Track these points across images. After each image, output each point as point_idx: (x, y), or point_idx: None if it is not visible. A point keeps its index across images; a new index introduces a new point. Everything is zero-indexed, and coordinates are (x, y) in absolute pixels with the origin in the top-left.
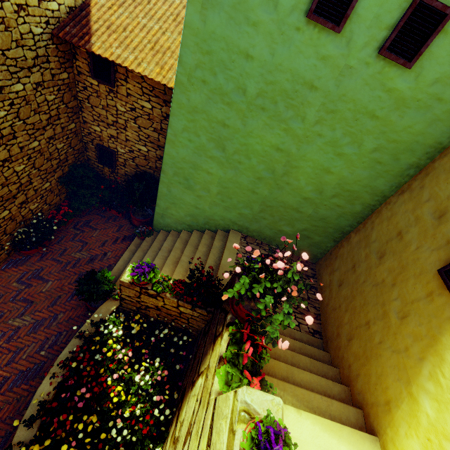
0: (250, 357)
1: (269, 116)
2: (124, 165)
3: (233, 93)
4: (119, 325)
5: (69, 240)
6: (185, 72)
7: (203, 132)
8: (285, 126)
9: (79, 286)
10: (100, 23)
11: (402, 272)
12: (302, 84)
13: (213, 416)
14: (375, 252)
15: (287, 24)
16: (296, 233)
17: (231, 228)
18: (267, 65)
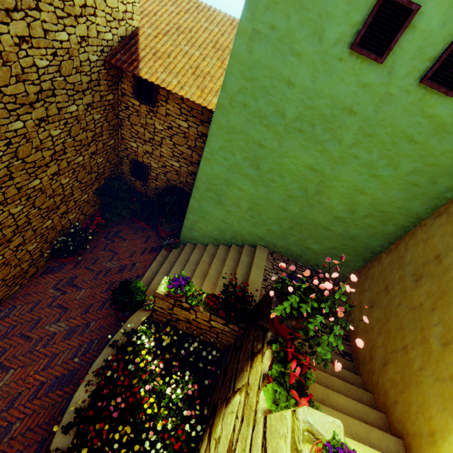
0: (296, 377)
1: (306, 138)
2: (156, 179)
3: (271, 116)
4: (150, 336)
5: (101, 249)
6: (227, 96)
7: (239, 151)
8: (321, 148)
9: (114, 295)
10: (147, 50)
11: (442, 297)
12: (341, 109)
13: (265, 435)
14: (411, 275)
15: (330, 55)
16: (324, 251)
17: (258, 243)
18: (308, 91)
